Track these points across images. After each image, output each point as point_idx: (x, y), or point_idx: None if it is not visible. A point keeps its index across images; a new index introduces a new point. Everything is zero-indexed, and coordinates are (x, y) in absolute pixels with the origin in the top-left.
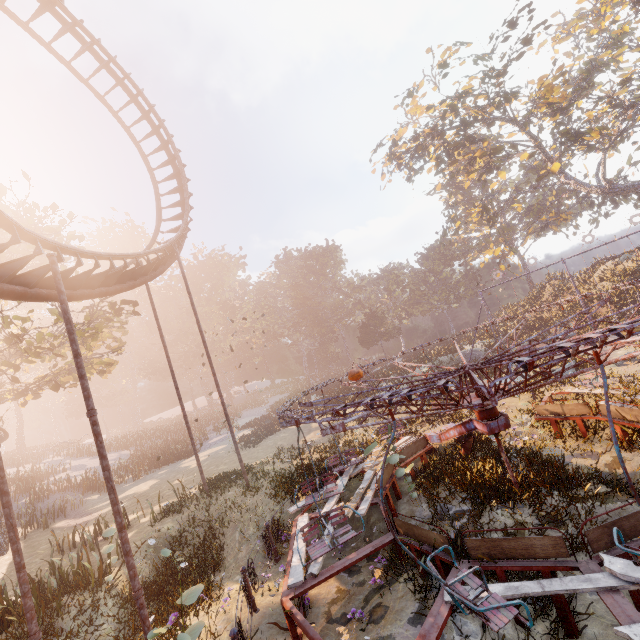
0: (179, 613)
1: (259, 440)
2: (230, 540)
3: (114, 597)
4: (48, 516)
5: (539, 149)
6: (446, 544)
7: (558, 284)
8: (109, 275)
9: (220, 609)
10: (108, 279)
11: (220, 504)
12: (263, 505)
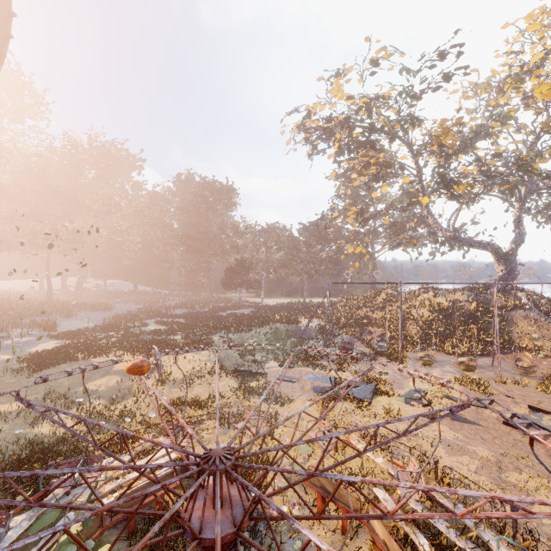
0: None
1: (42, 367)
2: None
3: None
4: None
5: (419, 180)
6: None
7: (391, 294)
8: None
9: None
10: None
11: None
12: None
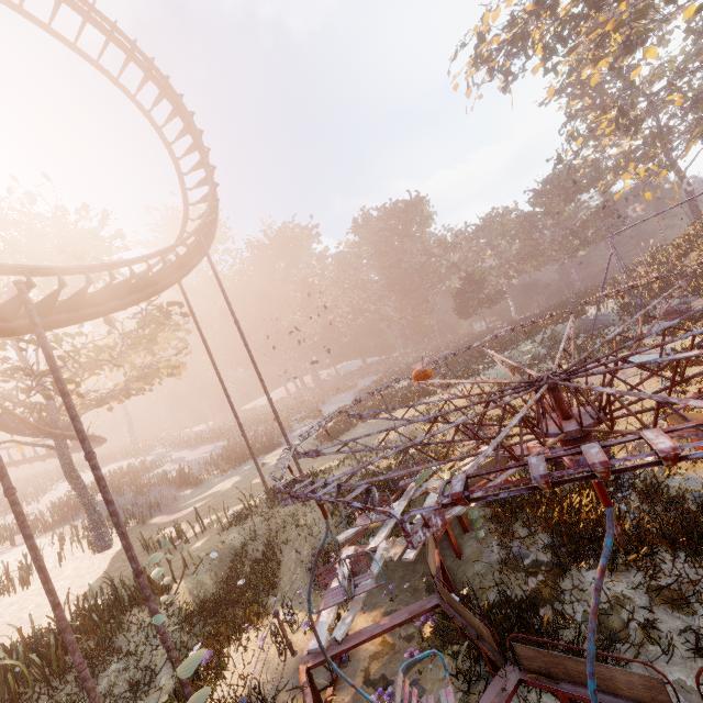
0: (227, 640)
1: (335, 437)
2: (287, 558)
3: (171, 616)
4: (147, 511)
5: None
6: (491, 640)
7: None
8: (118, 286)
9: (257, 648)
10: (118, 291)
11: (281, 516)
12: (320, 523)
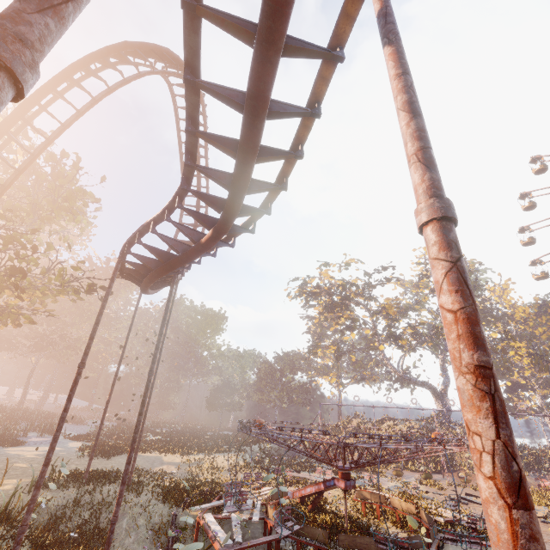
0: None
1: (111, 454)
2: (116, 526)
3: (29, 536)
4: None
5: (376, 332)
6: (326, 537)
7: (360, 422)
8: None
9: None
10: None
11: (103, 494)
12: (151, 504)
